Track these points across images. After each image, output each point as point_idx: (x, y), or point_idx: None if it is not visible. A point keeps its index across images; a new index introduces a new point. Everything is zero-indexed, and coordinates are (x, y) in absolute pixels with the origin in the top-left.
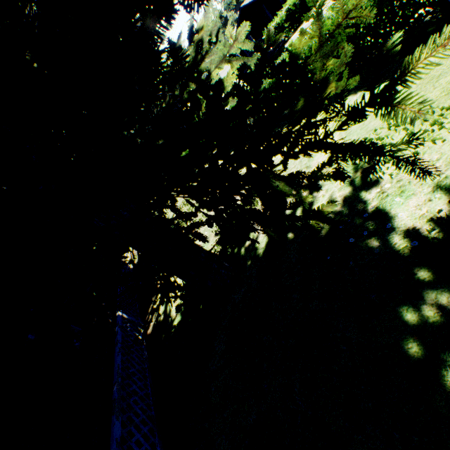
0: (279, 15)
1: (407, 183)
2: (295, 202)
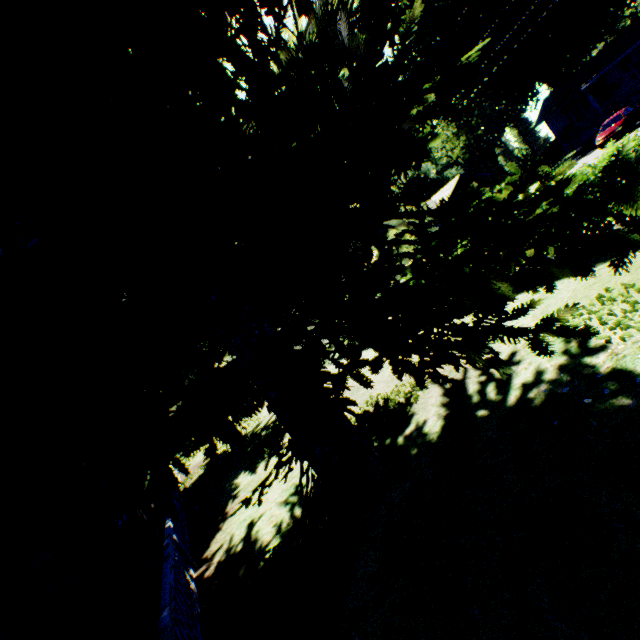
0: None
1: None
2: (521, 308)
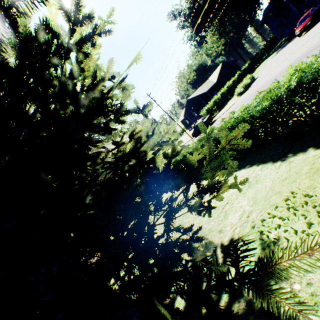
0: (209, 104)
1: (319, 291)
2: None
